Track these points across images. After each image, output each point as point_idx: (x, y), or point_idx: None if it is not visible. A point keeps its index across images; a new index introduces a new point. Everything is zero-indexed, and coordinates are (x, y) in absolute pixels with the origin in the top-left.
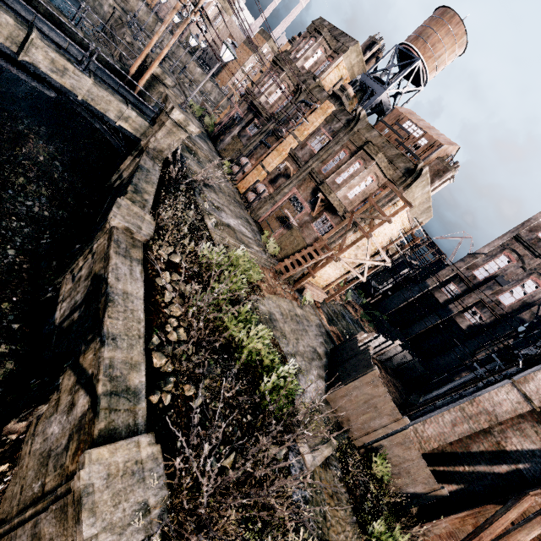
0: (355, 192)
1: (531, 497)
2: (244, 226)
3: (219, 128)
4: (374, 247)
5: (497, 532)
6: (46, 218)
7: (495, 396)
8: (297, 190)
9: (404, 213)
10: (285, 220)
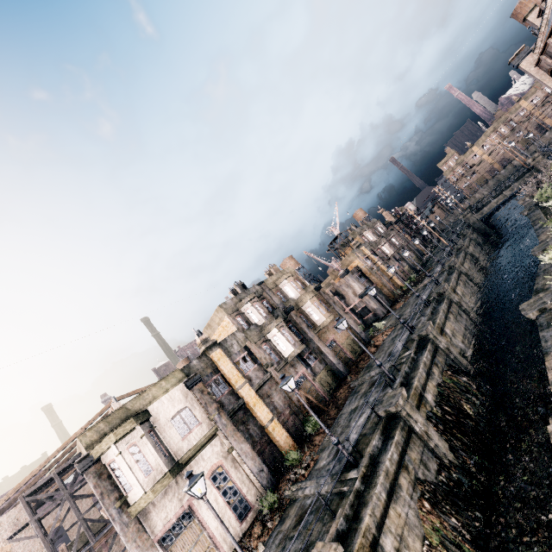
0: None
1: None
2: None
3: None
4: None
5: None
6: None
7: None
8: None
9: None
10: None
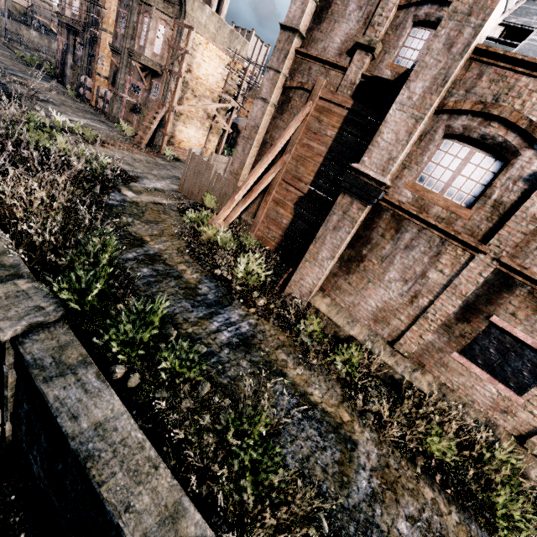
0: (159, 46)
1: (283, 157)
2: (96, 123)
3: (60, 68)
4: (216, 94)
5: (263, 183)
6: None
7: (253, 114)
8: (130, 77)
9: (210, 46)
10: (135, 108)
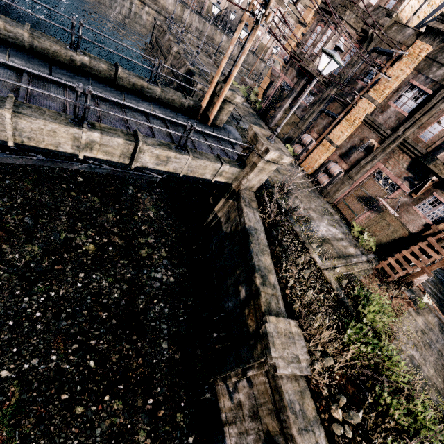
0: None
1: None
2: (331, 225)
3: (266, 103)
4: None
5: None
6: (173, 286)
7: None
8: (384, 165)
9: None
10: (370, 201)
